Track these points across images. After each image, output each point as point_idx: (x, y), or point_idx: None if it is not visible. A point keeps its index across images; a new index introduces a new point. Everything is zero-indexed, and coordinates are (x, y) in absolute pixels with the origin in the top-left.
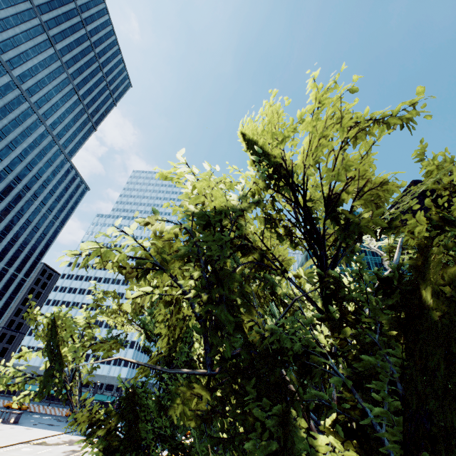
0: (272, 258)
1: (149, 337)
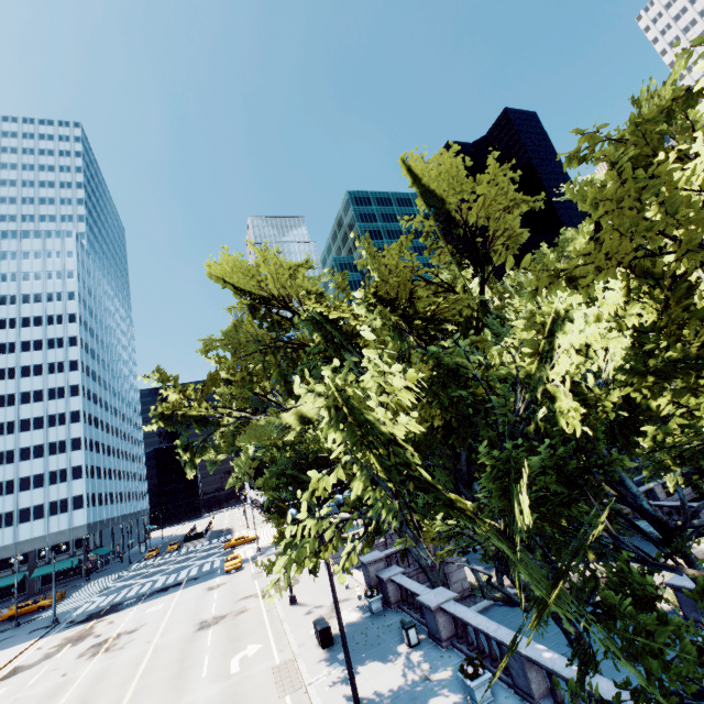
0: (493, 237)
1: (457, 384)
